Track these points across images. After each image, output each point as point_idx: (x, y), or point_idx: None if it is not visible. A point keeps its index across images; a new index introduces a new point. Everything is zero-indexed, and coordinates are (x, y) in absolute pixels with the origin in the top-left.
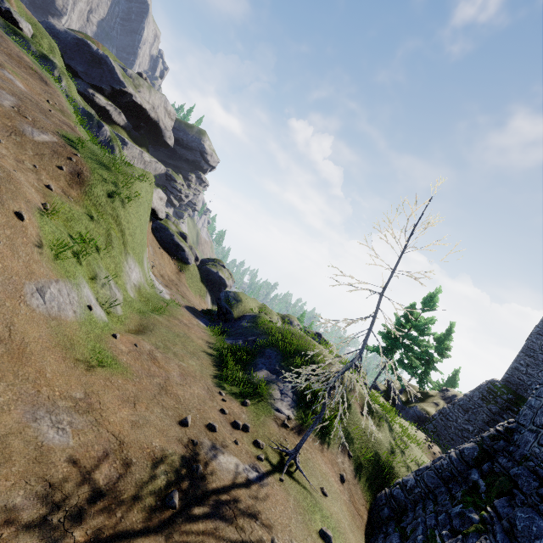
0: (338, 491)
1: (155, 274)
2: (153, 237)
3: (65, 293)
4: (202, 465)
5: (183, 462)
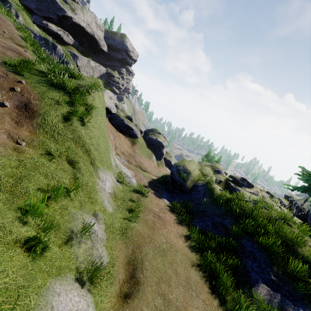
0: None
1: (118, 153)
2: (110, 124)
3: None
4: None
5: None
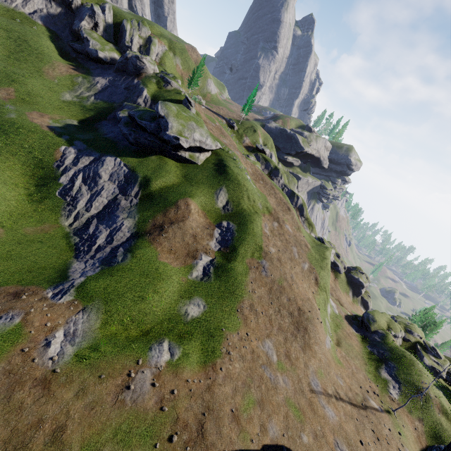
0: (411, 430)
1: None
2: None
3: (327, 339)
4: (366, 400)
5: (362, 398)
